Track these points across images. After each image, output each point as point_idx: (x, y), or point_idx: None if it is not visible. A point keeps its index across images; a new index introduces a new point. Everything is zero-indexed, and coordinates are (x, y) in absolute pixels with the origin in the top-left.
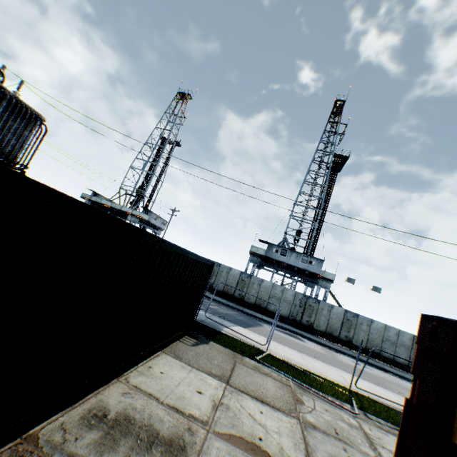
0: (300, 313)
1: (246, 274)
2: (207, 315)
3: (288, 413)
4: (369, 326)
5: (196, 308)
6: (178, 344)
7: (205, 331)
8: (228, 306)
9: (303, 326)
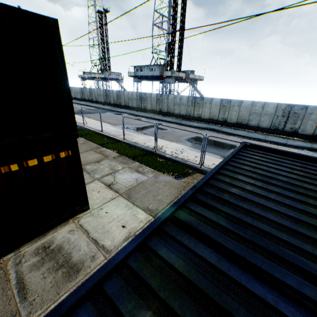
0: (140, 103)
1: (118, 91)
2: None
3: None
4: (167, 99)
5: None
6: None
7: None
8: (106, 109)
9: (142, 109)
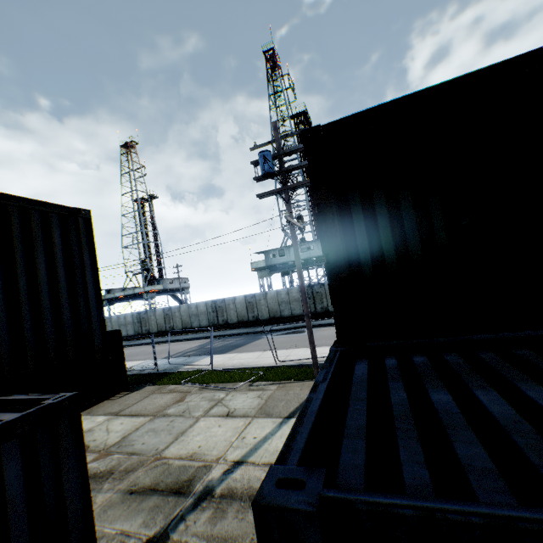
0: (312, 305)
1: (250, 295)
2: (181, 361)
3: (150, 415)
4: None
5: (121, 369)
6: (103, 403)
7: (157, 379)
8: (238, 335)
9: (320, 315)
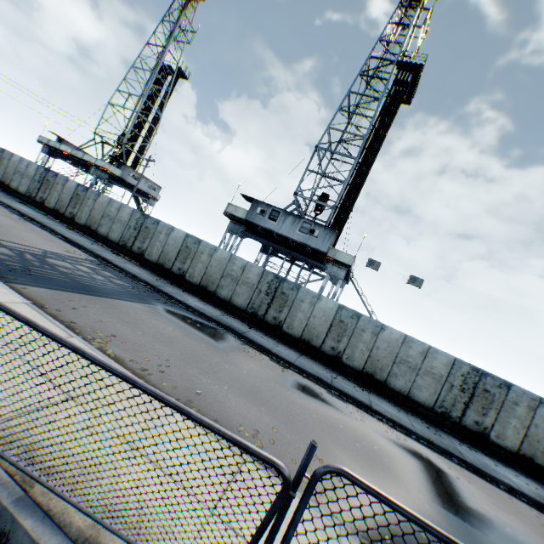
0: (265, 305)
1: (194, 238)
2: None
3: None
4: (376, 336)
5: None
6: None
7: None
8: (133, 278)
9: (267, 326)
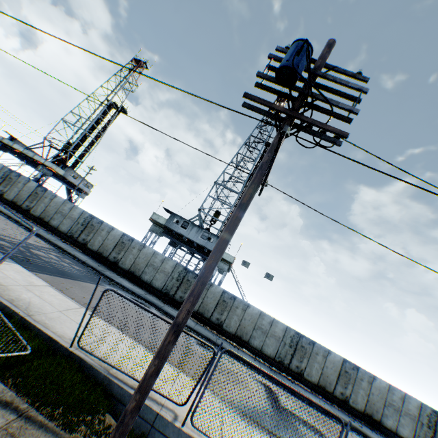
0: (175, 287)
1: (129, 237)
2: None
3: None
4: (244, 311)
5: None
6: None
7: None
8: (83, 264)
9: (175, 302)
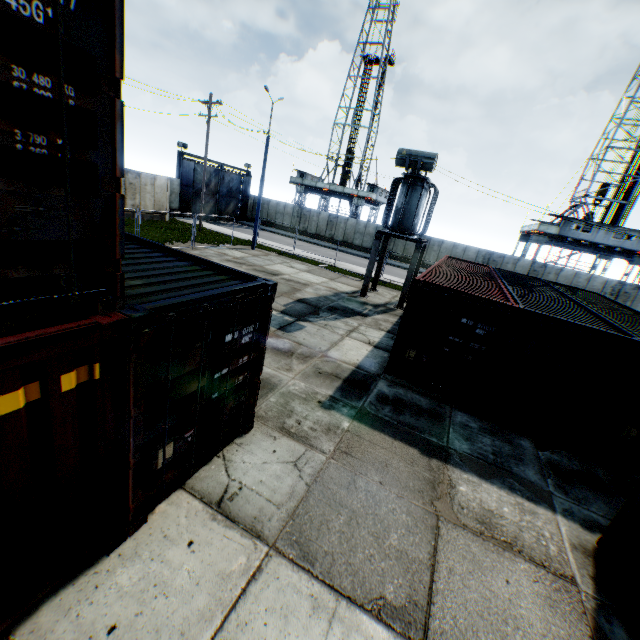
0: None
1: (539, 264)
2: None
3: None
4: None
5: None
6: None
7: None
8: None
9: None
